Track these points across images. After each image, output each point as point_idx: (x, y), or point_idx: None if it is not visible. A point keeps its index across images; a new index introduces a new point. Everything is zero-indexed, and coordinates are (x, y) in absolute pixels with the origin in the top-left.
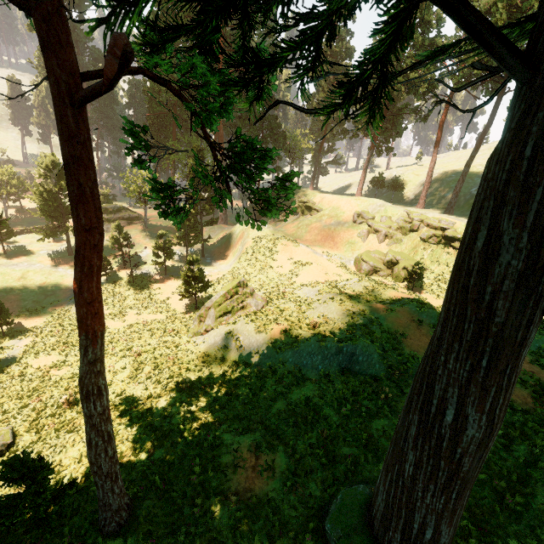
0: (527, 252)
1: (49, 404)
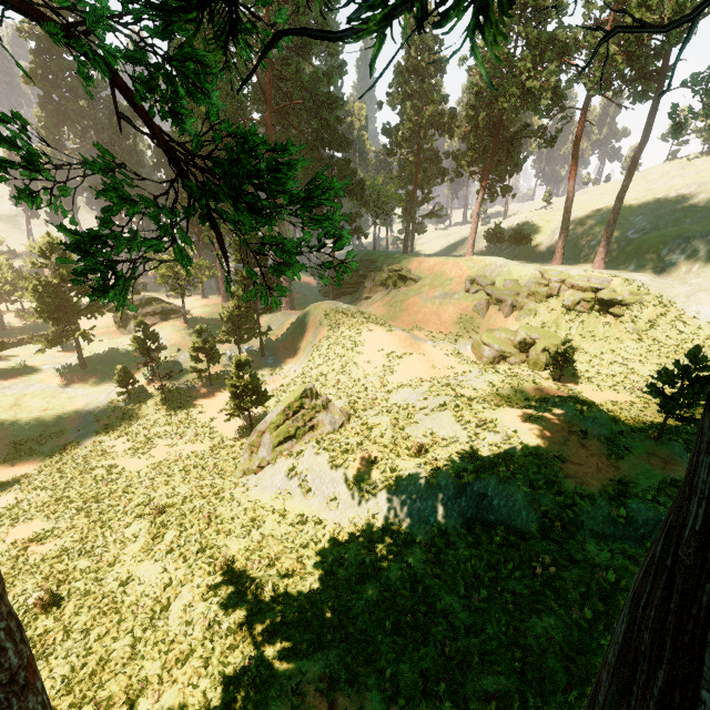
0: None
1: (15, 606)
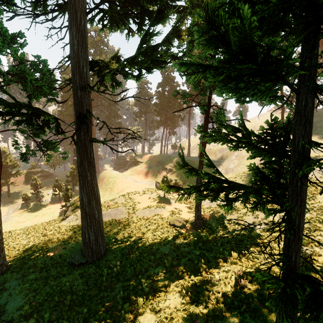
0: (79, 157)
1: None
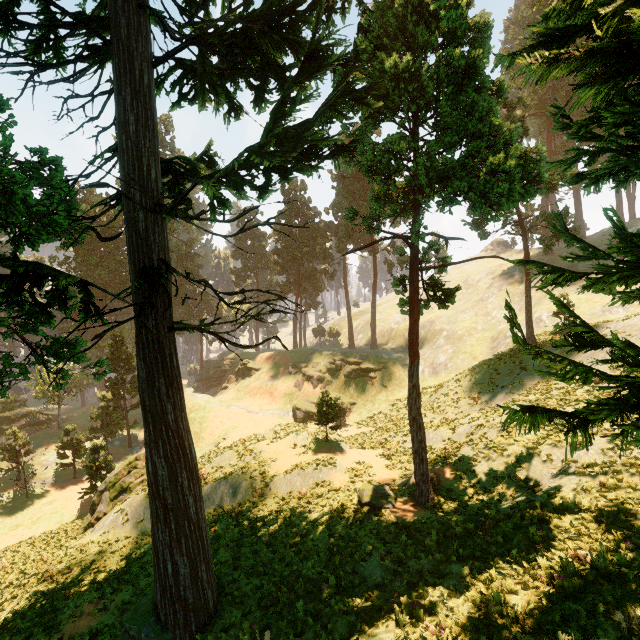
0: (145, 369)
1: None
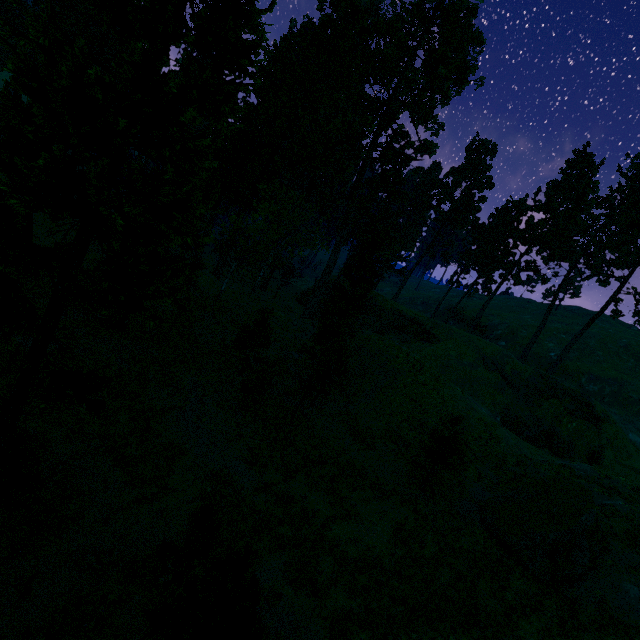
0: None
1: None
